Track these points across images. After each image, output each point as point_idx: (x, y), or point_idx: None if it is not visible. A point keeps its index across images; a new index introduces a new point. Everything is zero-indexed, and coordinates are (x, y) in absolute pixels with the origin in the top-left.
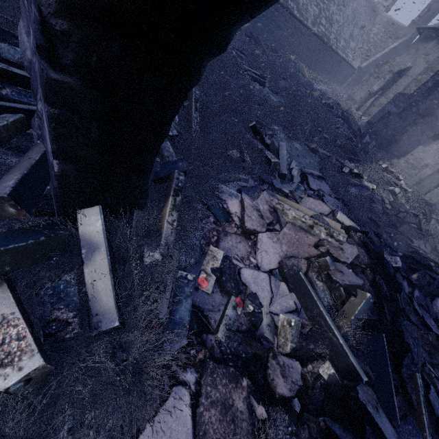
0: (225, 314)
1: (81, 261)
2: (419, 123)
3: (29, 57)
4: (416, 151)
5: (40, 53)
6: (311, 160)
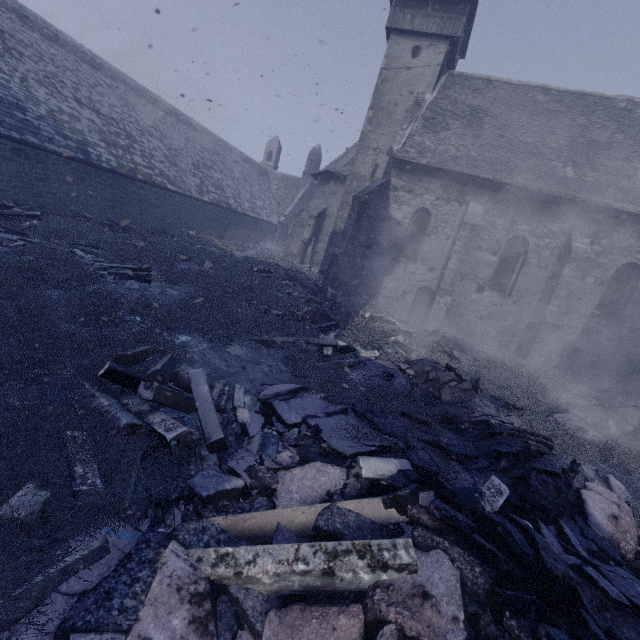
0: None
1: None
2: (369, 254)
3: None
4: (385, 283)
5: None
6: (271, 360)
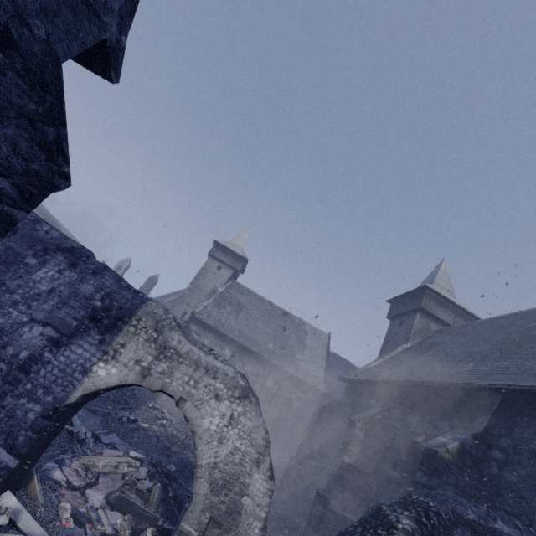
0: (88, 532)
1: (6, 527)
2: None
3: None
4: None
5: (45, 418)
6: (94, 420)
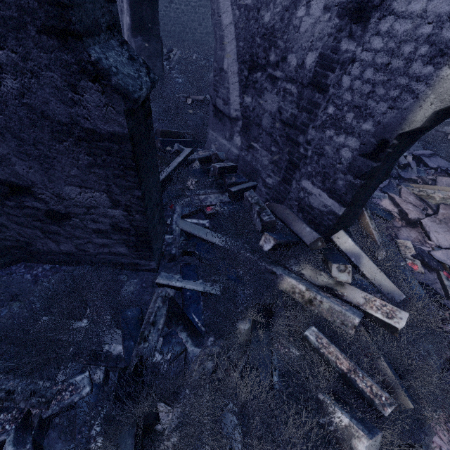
0: (445, 284)
1: None
2: None
3: (236, 153)
4: None
5: (366, 157)
6: None
